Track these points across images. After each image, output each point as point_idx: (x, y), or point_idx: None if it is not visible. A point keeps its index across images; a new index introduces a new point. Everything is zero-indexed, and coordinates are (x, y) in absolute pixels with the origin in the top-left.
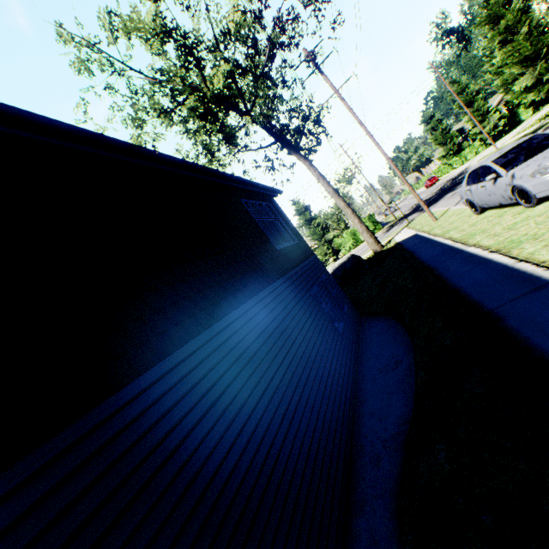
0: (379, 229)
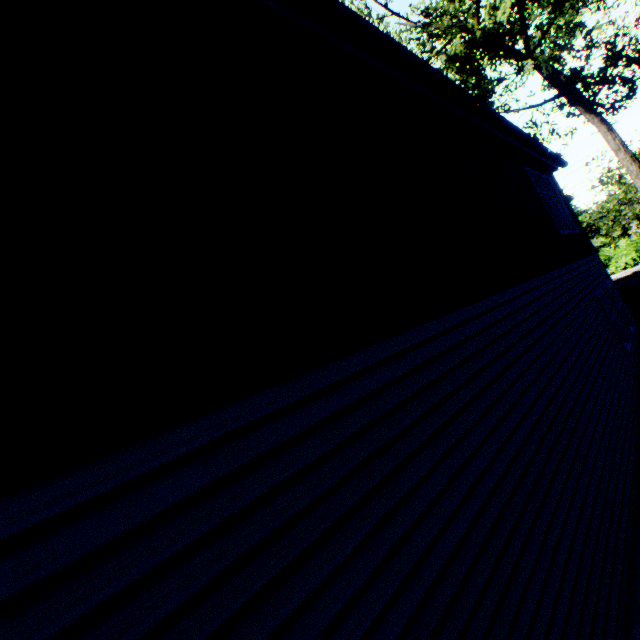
0: None
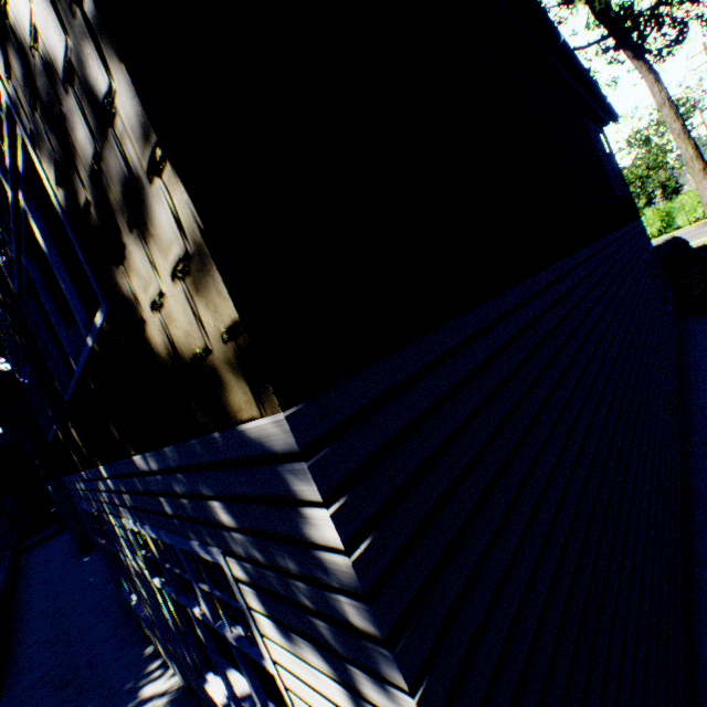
0: None
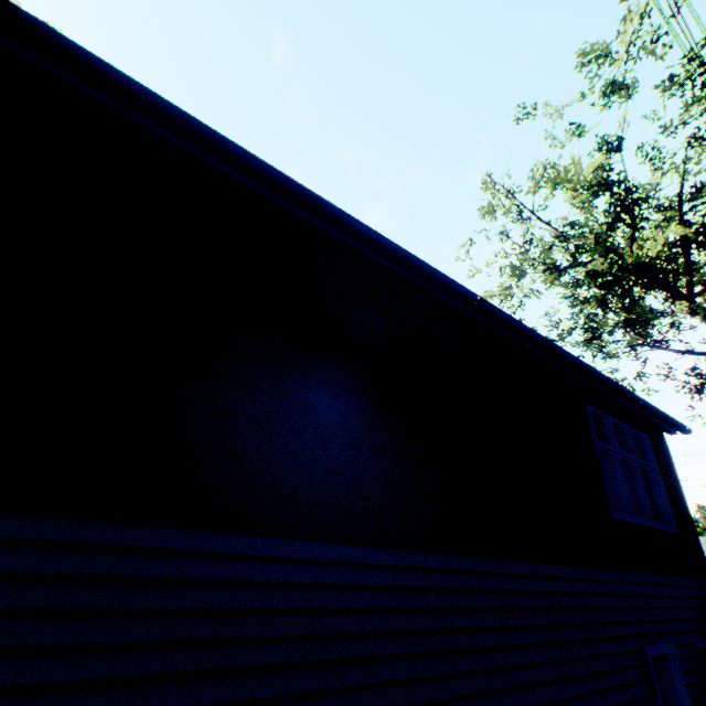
0: None
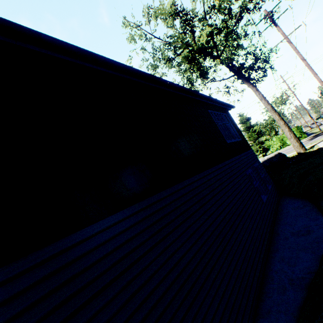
0: (304, 137)
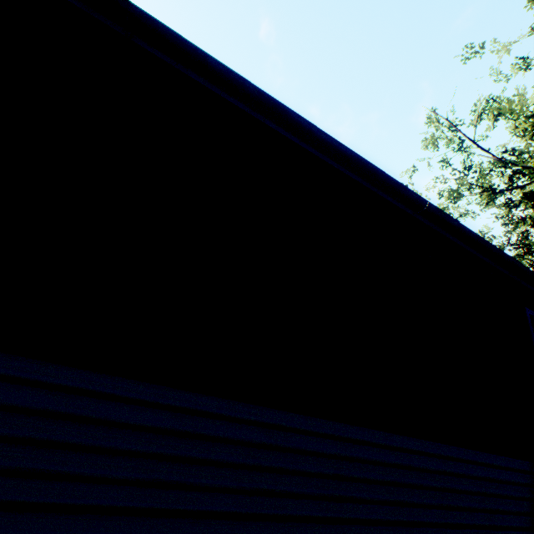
0: None
